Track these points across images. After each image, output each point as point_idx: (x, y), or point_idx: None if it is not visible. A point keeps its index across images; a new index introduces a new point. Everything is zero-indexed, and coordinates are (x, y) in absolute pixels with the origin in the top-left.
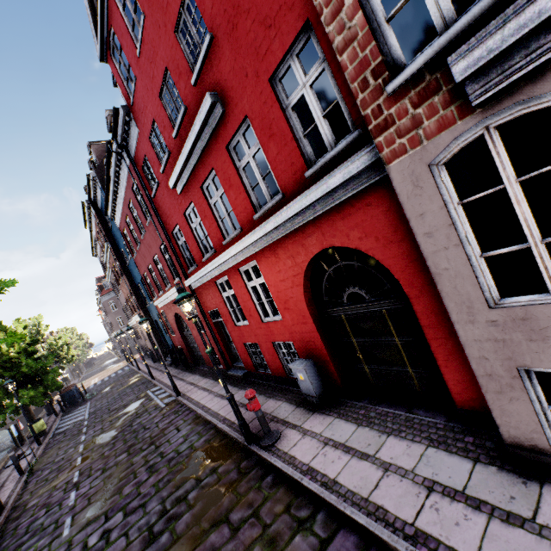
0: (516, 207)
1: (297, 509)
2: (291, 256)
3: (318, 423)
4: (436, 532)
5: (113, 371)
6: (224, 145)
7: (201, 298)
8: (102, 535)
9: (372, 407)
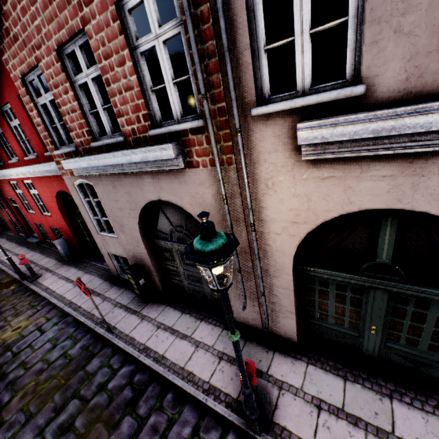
0: (95, 207)
1: (34, 302)
2: (48, 187)
3: (64, 269)
4: (76, 301)
5: None
6: None
7: (1, 187)
8: None
9: (91, 262)
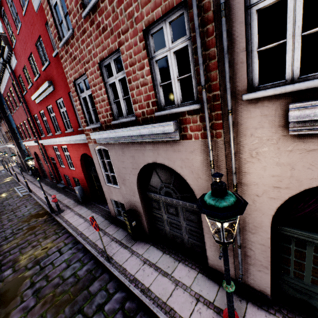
0: (106, 165)
1: (57, 230)
2: (77, 150)
3: (78, 208)
4: (85, 233)
5: None
6: (55, 100)
7: (47, 150)
8: None
9: (96, 204)
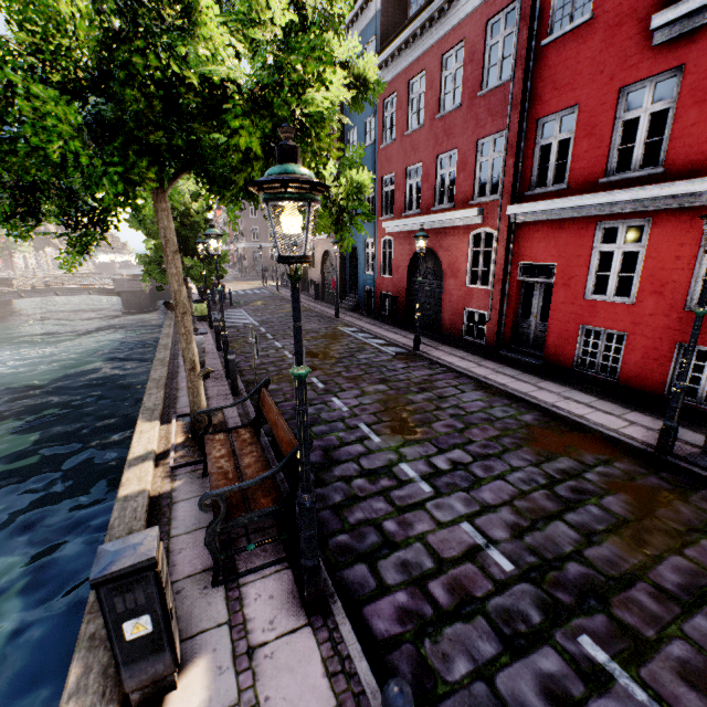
0: None
1: None
2: None
3: None
4: None
5: (244, 287)
6: None
7: (522, 240)
8: (452, 464)
9: None
